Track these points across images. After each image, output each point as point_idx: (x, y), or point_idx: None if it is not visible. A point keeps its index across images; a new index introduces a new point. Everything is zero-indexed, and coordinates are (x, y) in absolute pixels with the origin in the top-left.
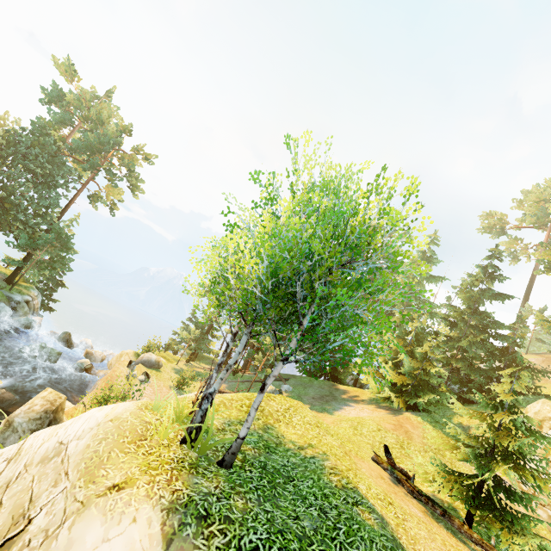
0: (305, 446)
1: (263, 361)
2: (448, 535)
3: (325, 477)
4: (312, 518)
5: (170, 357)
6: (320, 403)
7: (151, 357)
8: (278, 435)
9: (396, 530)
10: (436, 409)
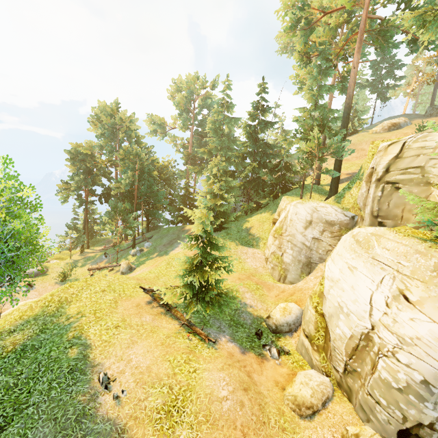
0: (73, 316)
1: (118, 237)
2: (167, 320)
3: (66, 336)
4: (30, 371)
5: (65, 255)
6: (166, 248)
7: (32, 270)
8: (62, 314)
9: (95, 348)
10: (237, 222)
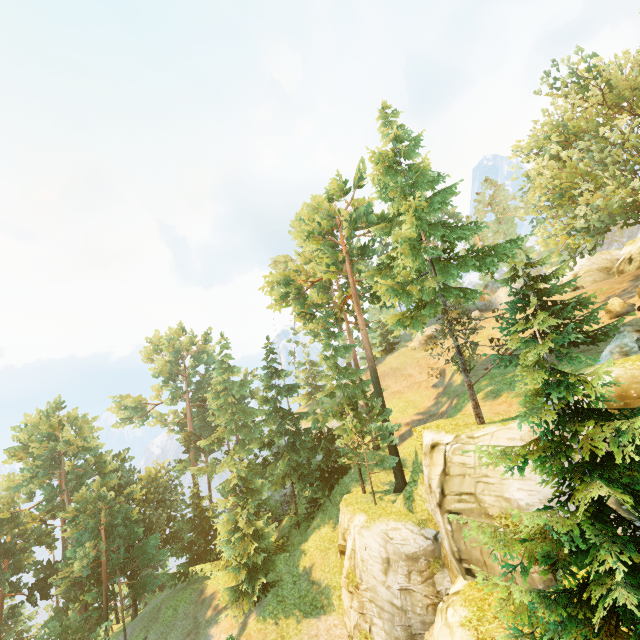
0: None
1: None
2: None
3: None
4: None
5: None
6: None
7: None
8: None
9: None
10: (288, 558)
